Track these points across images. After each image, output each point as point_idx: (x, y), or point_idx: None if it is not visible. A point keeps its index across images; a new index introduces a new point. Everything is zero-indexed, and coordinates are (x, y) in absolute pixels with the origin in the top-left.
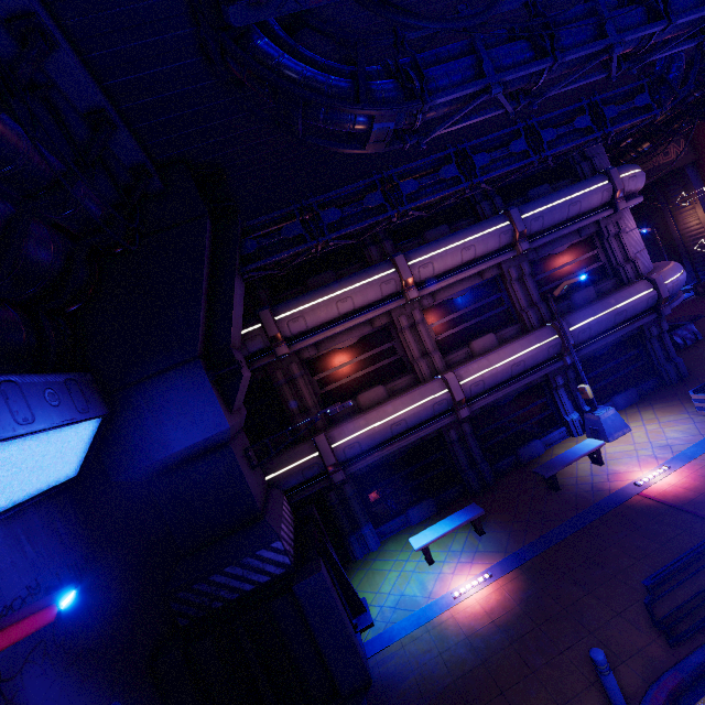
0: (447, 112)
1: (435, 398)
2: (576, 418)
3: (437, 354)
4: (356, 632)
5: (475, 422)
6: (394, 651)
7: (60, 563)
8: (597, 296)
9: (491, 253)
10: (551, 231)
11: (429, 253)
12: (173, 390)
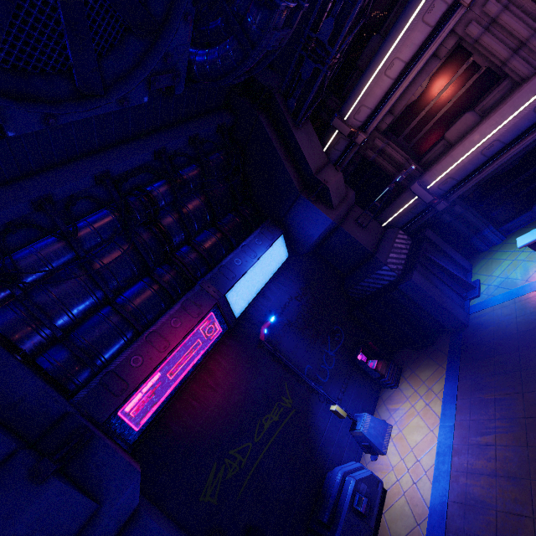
0: None
1: (535, 100)
2: None
3: None
4: (466, 300)
5: None
6: (487, 312)
7: (296, 289)
8: None
9: None
10: None
11: None
12: (299, 213)
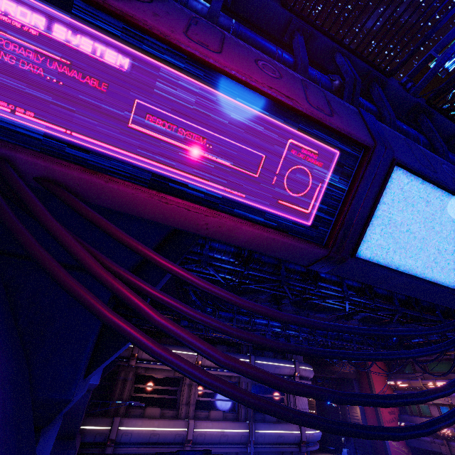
0: None
1: (179, 430)
2: None
3: (193, 406)
4: None
5: None
6: None
7: None
8: (277, 421)
9: None
10: None
11: None
12: None
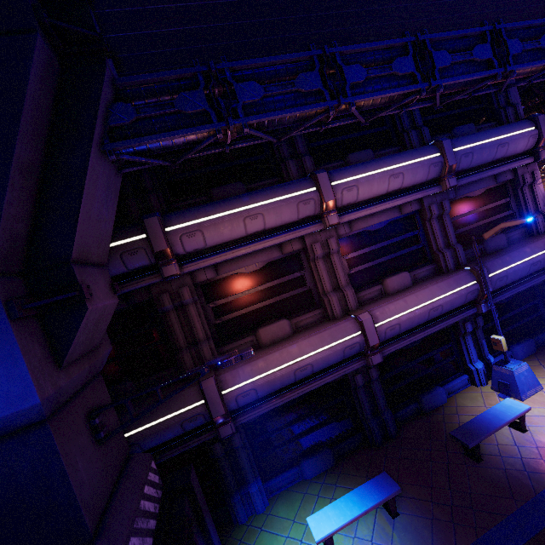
0: (400, 4)
1: (347, 340)
2: (481, 367)
3: (351, 289)
4: None
5: (380, 365)
6: None
7: None
8: (507, 244)
9: (417, 186)
10: (475, 171)
11: (354, 175)
12: None
